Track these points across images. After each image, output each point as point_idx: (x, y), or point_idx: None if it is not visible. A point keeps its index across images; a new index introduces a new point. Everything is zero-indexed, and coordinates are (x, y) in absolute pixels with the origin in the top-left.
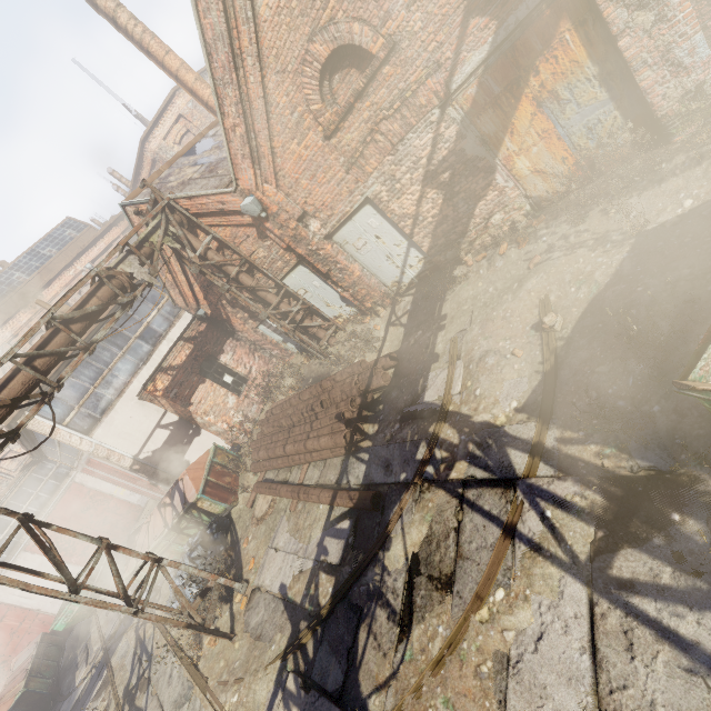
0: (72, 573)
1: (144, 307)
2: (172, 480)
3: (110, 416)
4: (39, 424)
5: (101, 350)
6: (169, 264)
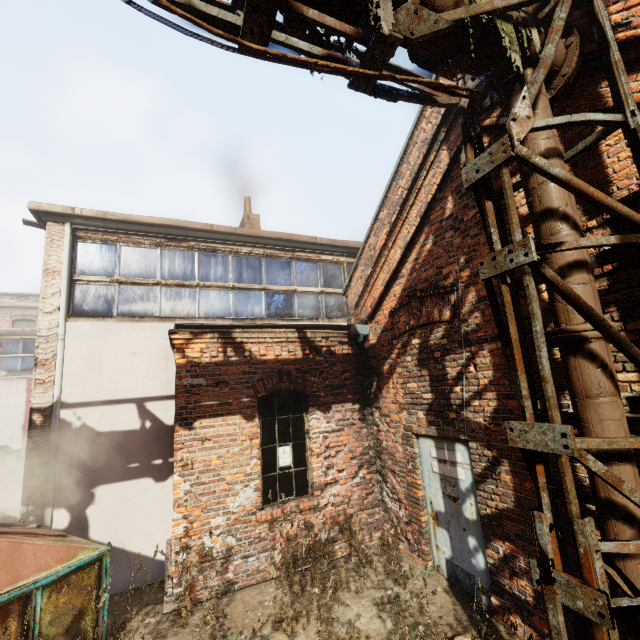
0: (12, 439)
1: (313, 274)
2: (36, 499)
3: (121, 324)
4: (57, 247)
5: (220, 261)
6: (401, 218)
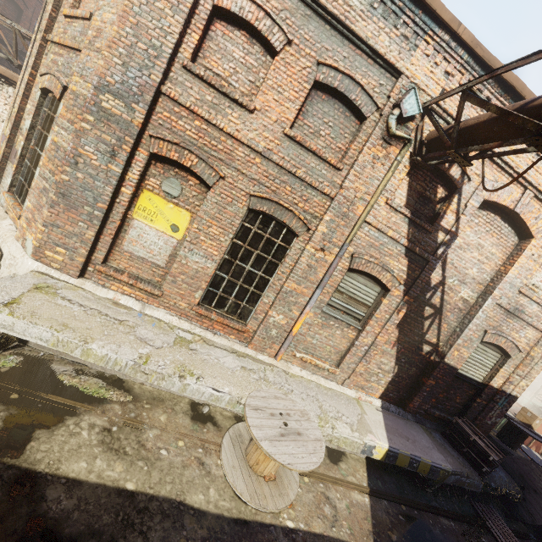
0: None
1: None
2: None
3: None
4: None
5: None
6: None
